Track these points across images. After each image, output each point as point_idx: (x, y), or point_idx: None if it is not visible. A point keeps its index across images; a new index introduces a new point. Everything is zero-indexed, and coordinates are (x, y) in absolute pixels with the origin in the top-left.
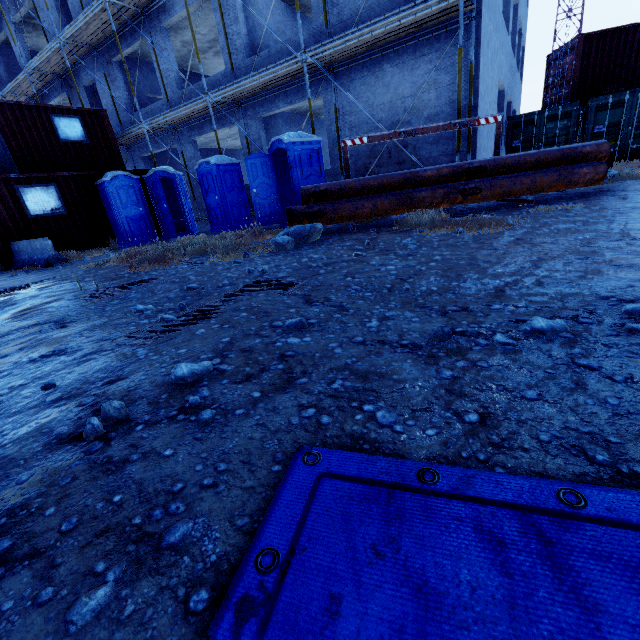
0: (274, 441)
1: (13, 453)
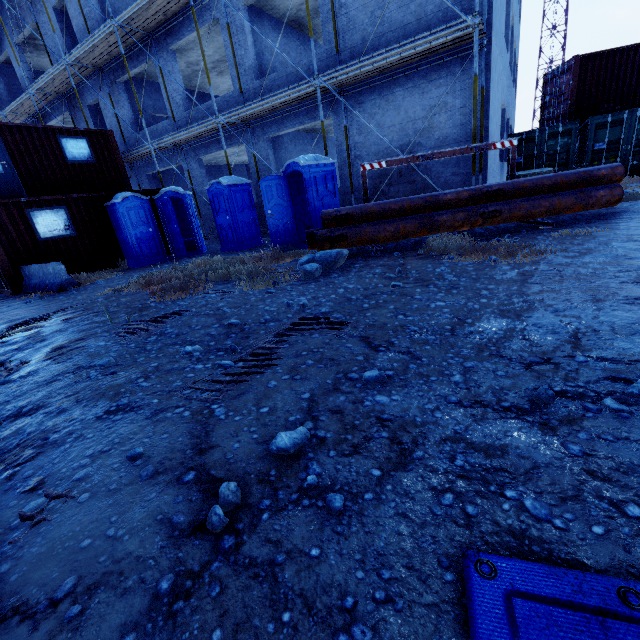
0: (428, 538)
1: (136, 549)
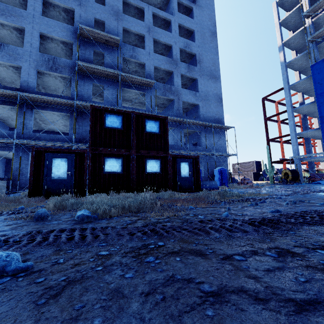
0: None
1: None
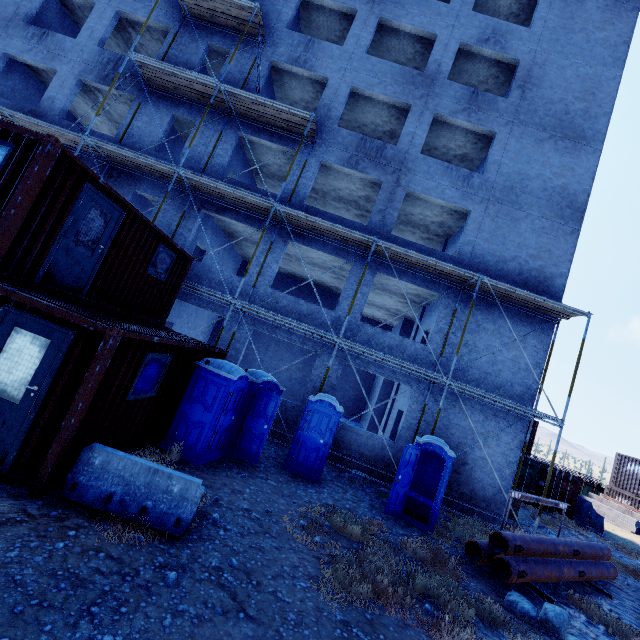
0: None
1: None
